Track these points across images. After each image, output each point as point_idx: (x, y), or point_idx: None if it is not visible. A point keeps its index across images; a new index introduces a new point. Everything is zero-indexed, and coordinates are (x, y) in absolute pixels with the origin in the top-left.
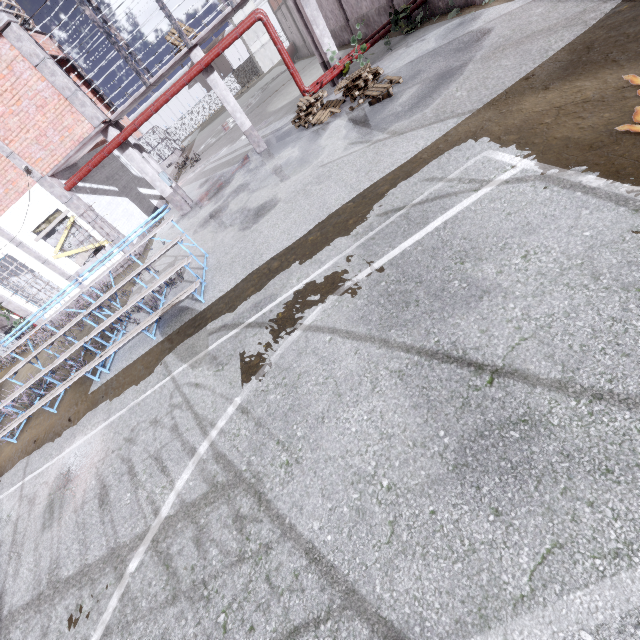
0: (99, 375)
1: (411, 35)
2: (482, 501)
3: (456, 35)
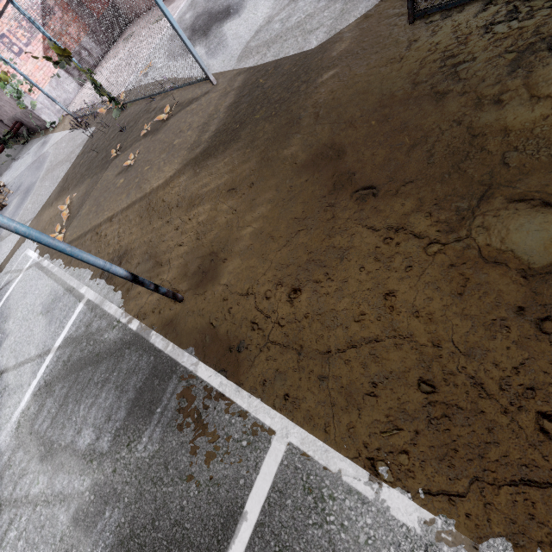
0: None
1: (25, 146)
2: None
3: (39, 154)
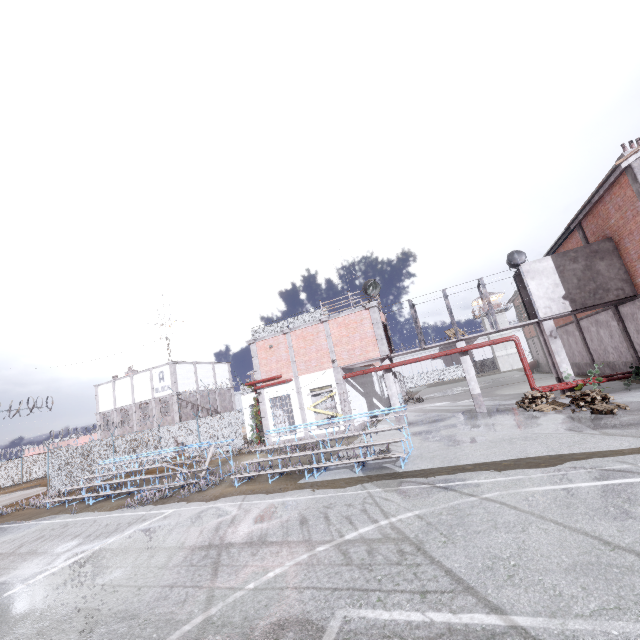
0: (308, 477)
1: None
2: (576, 583)
3: None
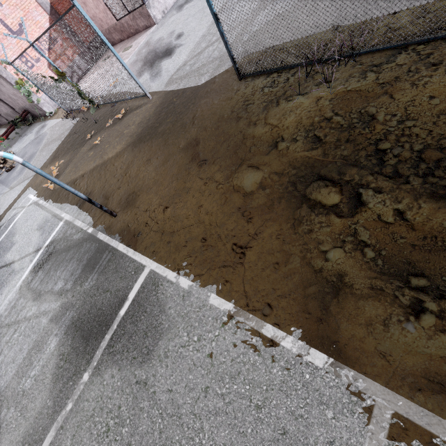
0: None
1: (30, 127)
2: None
3: (40, 133)
